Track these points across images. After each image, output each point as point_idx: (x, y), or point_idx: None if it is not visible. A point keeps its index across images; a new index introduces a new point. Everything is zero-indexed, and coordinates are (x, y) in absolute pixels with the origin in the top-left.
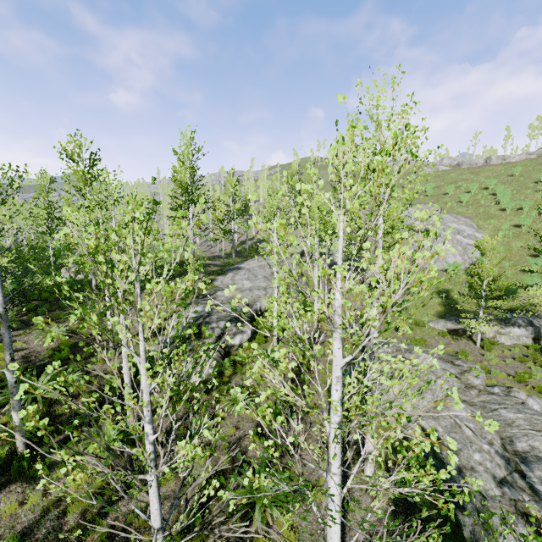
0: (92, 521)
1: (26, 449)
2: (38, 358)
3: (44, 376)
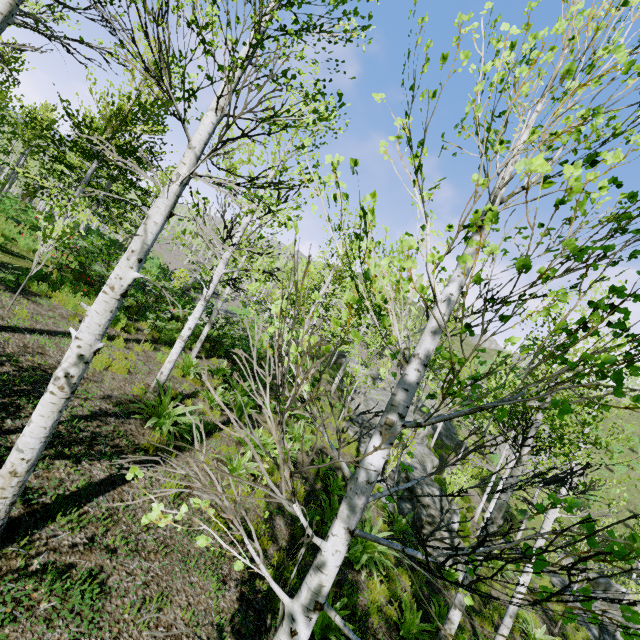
0: None
1: None
2: (309, 477)
3: (368, 526)
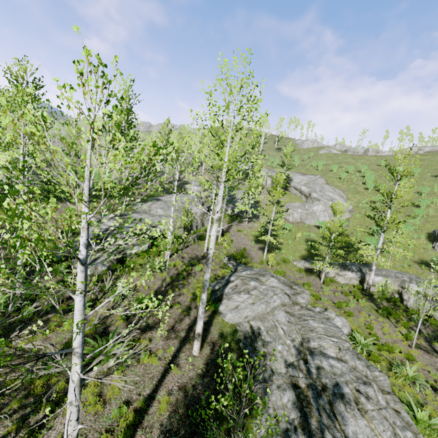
0: None
1: None
2: None
3: None
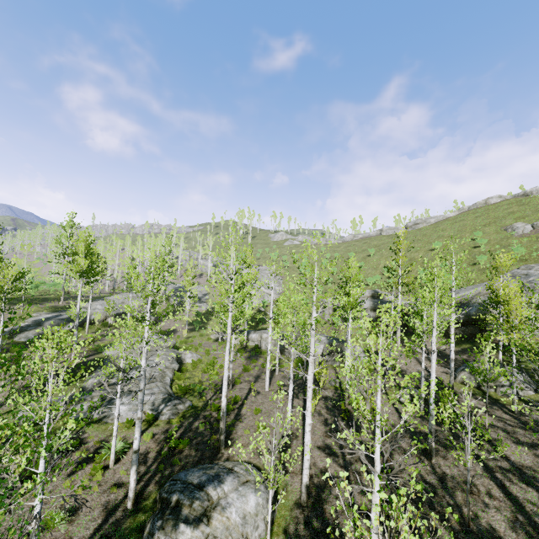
0: None
1: None
2: None
3: None
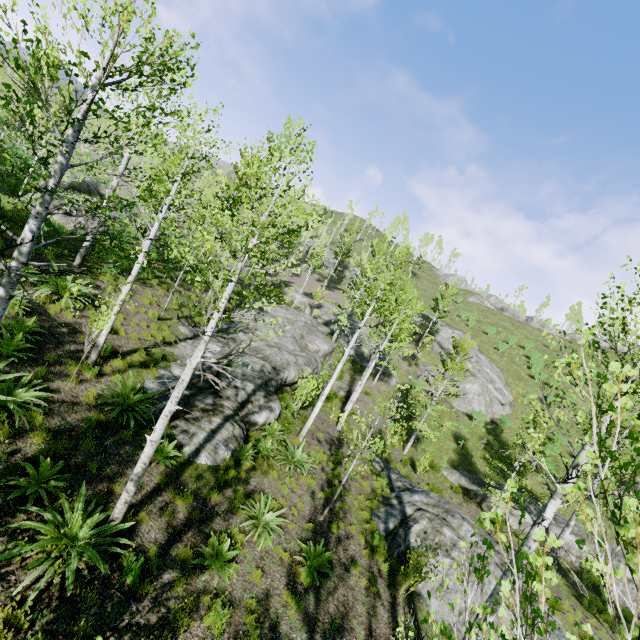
0: None
1: None
2: None
3: None
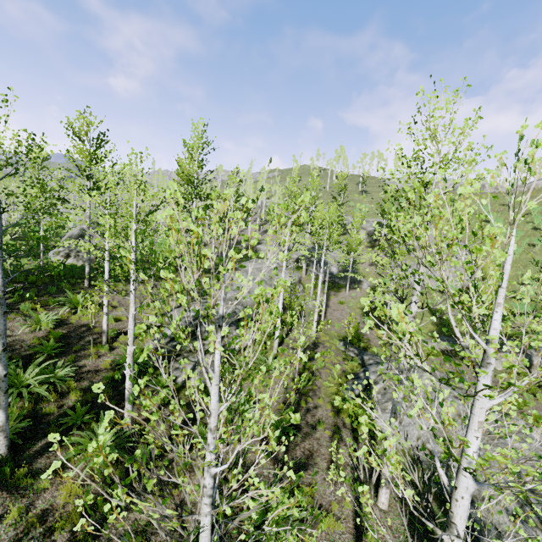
0: (83, 541)
1: (8, 452)
2: (23, 347)
3: (31, 369)
